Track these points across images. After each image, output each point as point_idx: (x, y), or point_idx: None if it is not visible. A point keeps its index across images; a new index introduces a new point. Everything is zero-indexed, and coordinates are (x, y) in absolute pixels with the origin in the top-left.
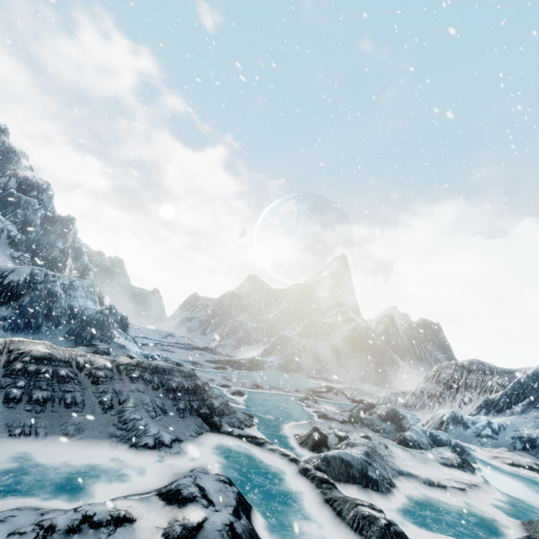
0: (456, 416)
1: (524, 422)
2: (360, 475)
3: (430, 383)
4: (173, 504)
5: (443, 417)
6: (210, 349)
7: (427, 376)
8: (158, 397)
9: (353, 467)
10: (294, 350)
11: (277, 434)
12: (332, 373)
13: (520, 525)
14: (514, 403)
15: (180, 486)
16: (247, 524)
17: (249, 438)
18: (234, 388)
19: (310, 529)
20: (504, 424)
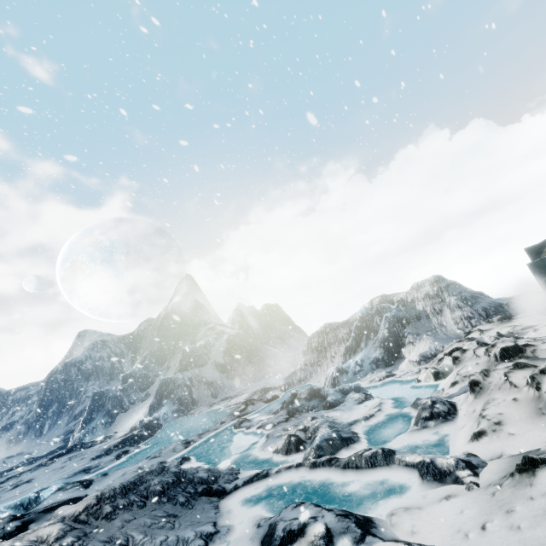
0: (339, 369)
1: (369, 351)
2: (340, 441)
3: (308, 355)
4: (296, 540)
5: (333, 374)
6: (81, 445)
7: (303, 350)
8: (153, 510)
9: (334, 440)
10: (183, 389)
11: (259, 463)
12: (227, 390)
13: (411, 408)
14: (359, 342)
15: (287, 528)
16: (337, 510)
17: (254, 478)
18: (169, 460)
19: (351, 489)
20: (362, 358)
